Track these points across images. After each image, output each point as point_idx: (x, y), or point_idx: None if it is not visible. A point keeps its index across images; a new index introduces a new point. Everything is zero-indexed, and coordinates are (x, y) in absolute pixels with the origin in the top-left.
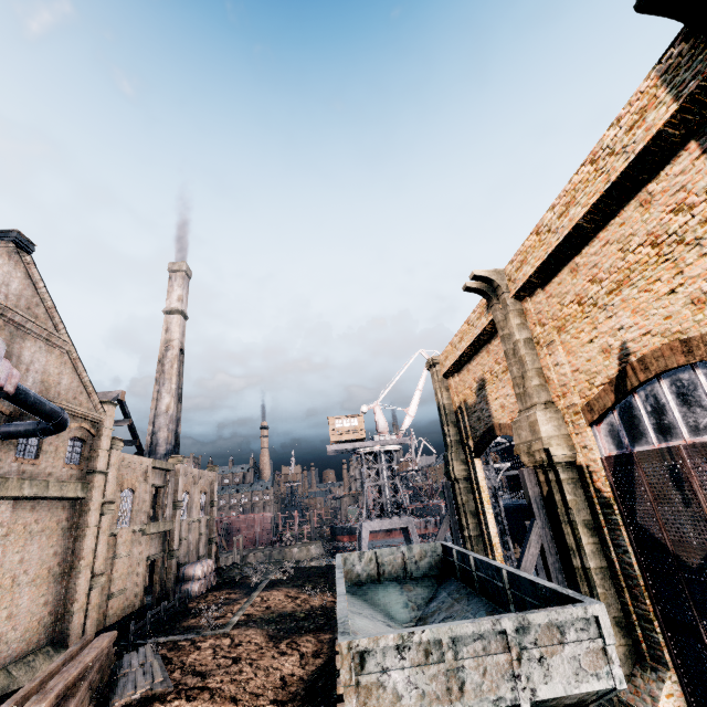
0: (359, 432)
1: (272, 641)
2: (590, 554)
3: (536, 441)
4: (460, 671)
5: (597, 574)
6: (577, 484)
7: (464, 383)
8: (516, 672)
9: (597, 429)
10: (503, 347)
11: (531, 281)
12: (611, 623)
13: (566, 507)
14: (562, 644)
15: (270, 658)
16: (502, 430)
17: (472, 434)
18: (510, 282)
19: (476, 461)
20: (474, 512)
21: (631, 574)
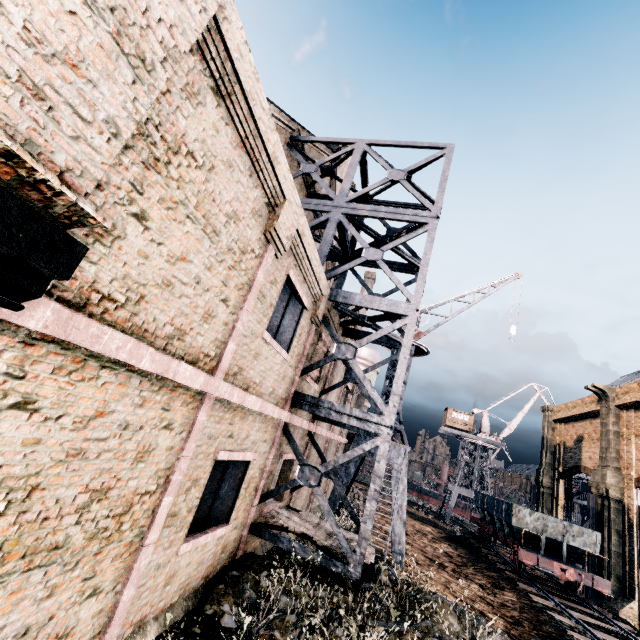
0: (468, 426)
1: (411, 518)
2: (614, 544)
3: (602, 483)
4: (547, 526)
5: (614, 554)
6: (619, 512)
7: (567, 432)
8: (564, 535)
9: (639, 491)
10: (600, 428)
11: (628, 404)
12: (614, 575)
13: (608, 519)
14: (581, 536)
15: (417, 523)
16: (585, 470)
17: (563, 464)
18: (616, 397)
19: (561, 481)
20: (549, 509)
21: (632, 559)
